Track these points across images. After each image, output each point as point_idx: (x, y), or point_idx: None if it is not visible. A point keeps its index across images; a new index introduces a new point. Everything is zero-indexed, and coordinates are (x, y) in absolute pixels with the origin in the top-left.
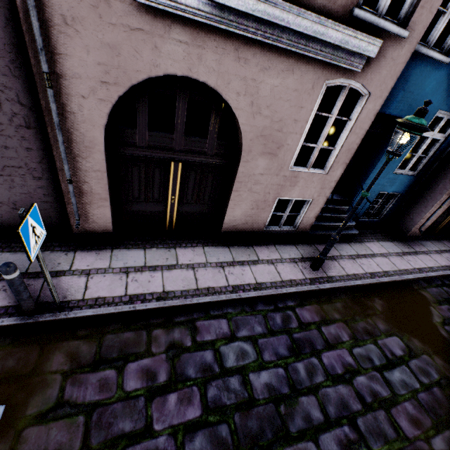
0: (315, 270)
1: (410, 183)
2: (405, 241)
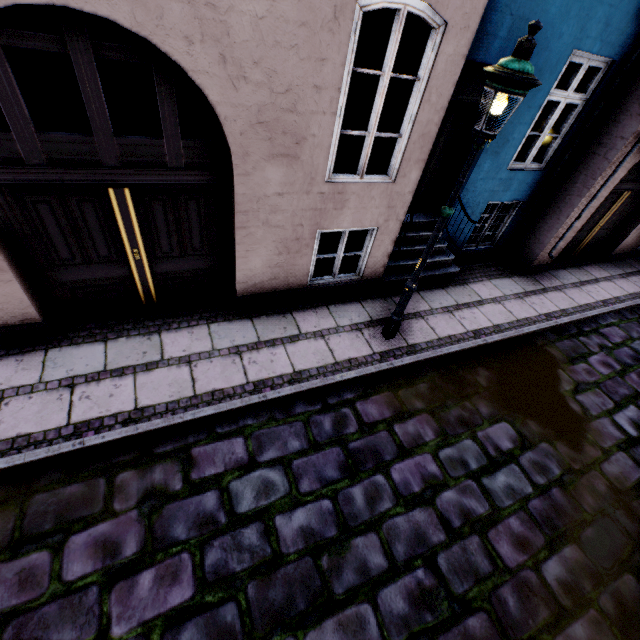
0: (389, 338)
1: (535, 184)
2: (530, 274)
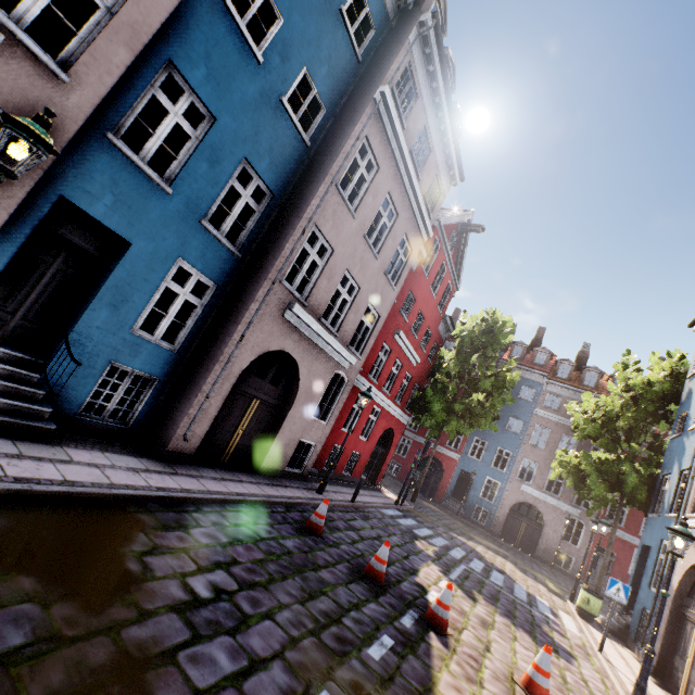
0: None
1: (169, 363)
2: (167, 461)
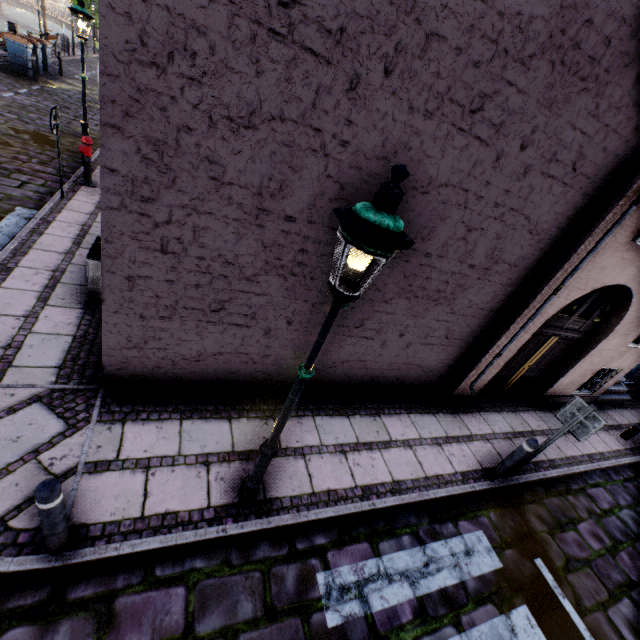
0: (626, 440)
1: None
2: None
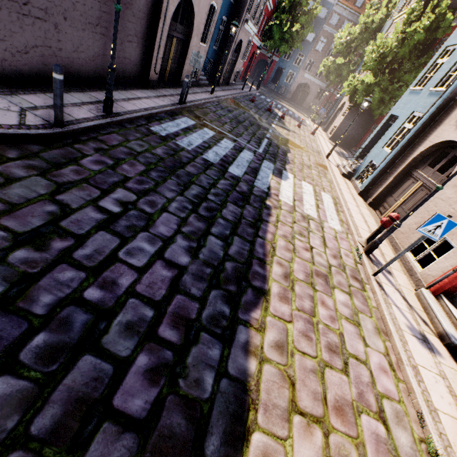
0: (213, 95)
1: (216, 54)
2: (219, 87)
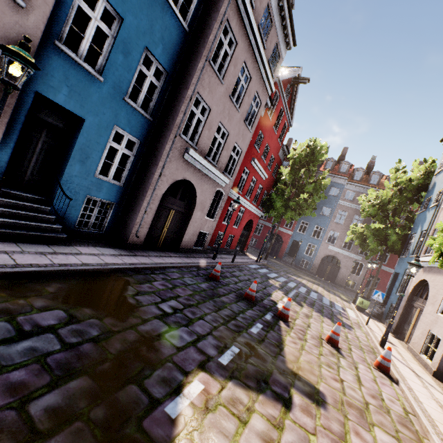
0: None
1: (120, 193)
2: (129, 249)
